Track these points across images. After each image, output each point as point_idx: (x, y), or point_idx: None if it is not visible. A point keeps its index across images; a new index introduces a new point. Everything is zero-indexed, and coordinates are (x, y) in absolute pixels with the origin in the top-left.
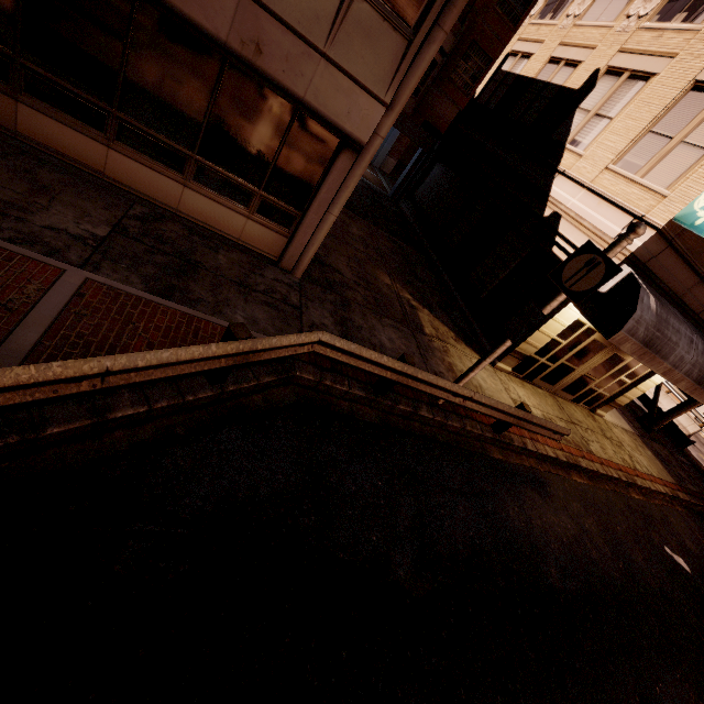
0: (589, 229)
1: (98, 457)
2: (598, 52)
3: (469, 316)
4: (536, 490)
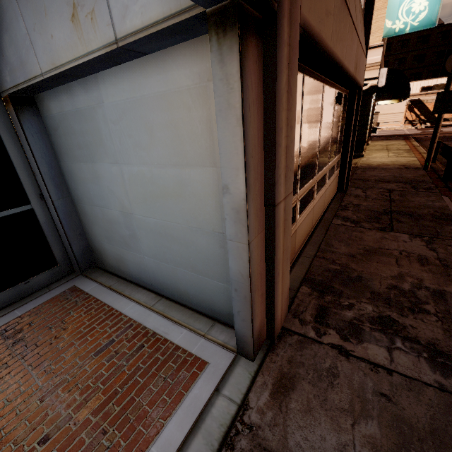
0: None
1: None
2: None
3: None
4: None
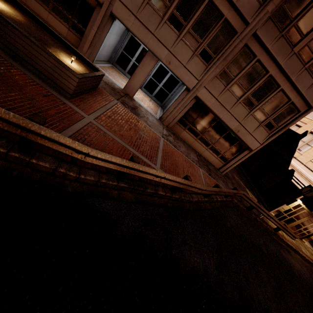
0: (304, 177)
1: (216, 206)
2: (307, 125)
3: (258, 194)
4: (287, 252)
